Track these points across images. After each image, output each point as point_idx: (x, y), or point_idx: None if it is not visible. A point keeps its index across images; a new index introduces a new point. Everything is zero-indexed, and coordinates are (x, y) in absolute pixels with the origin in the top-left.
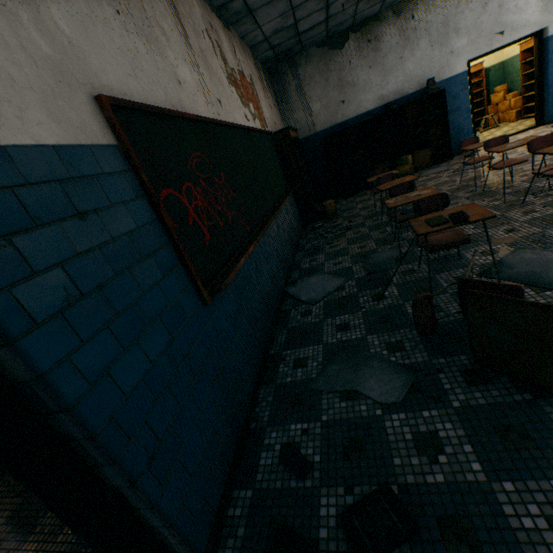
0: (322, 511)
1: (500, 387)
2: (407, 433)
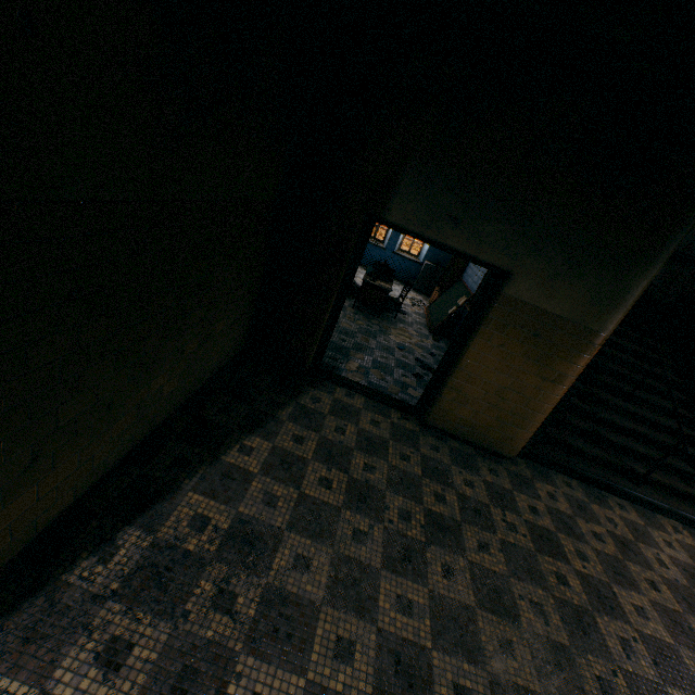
0: None
1: None
2: None
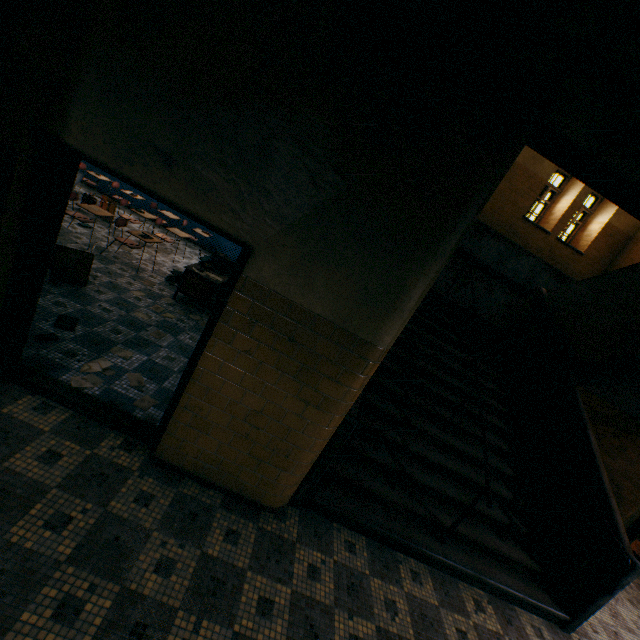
0: (46, 328)
1: (67, 287)
2: (50, 303)
